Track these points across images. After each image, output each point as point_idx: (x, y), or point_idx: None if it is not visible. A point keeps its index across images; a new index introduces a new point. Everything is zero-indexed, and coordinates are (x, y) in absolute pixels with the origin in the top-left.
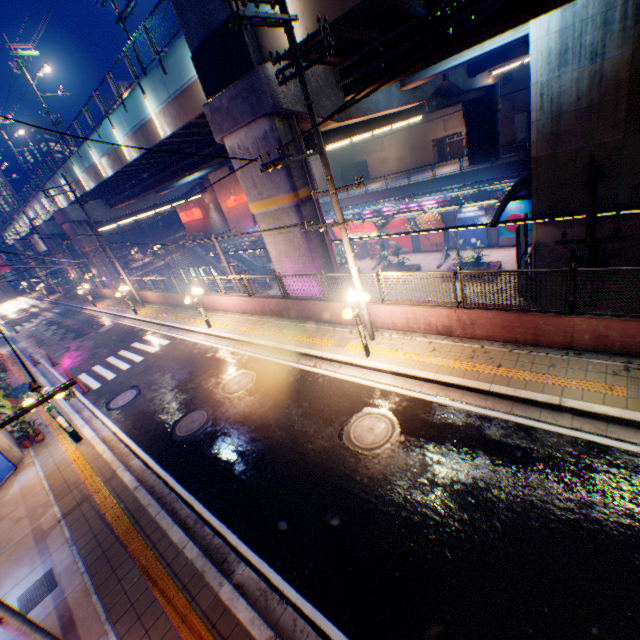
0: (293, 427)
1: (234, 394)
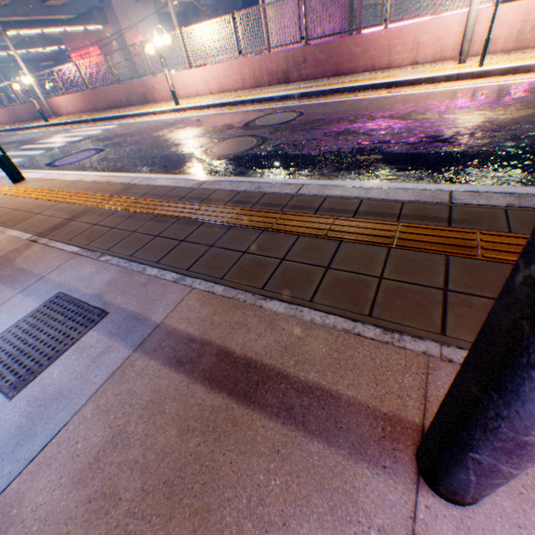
0: (441, 116)
1: (281, 123)
